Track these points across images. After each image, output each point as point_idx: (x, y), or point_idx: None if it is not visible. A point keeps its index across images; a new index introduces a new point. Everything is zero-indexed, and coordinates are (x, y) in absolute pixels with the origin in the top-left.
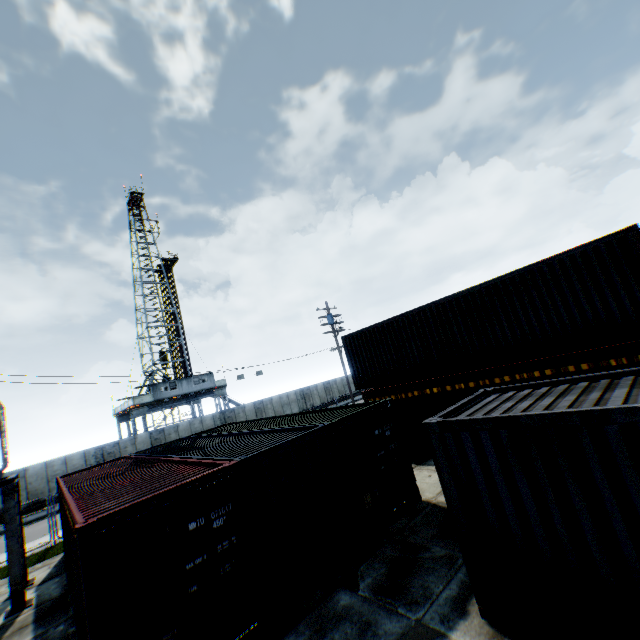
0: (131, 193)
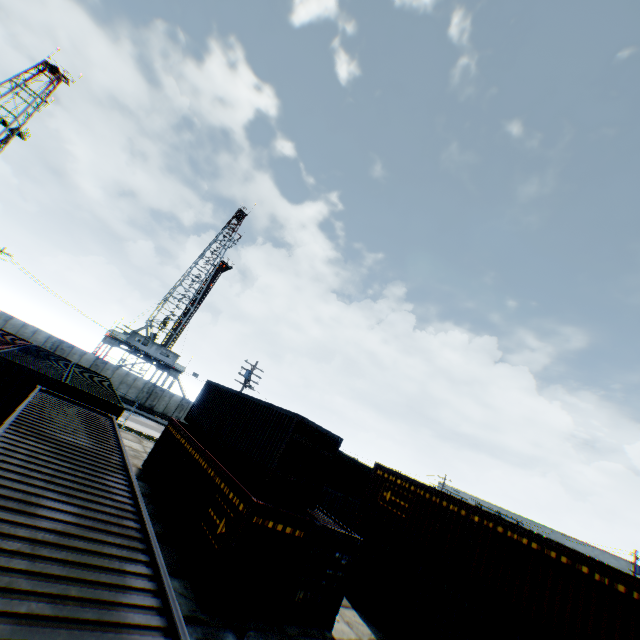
0: (240, 210)
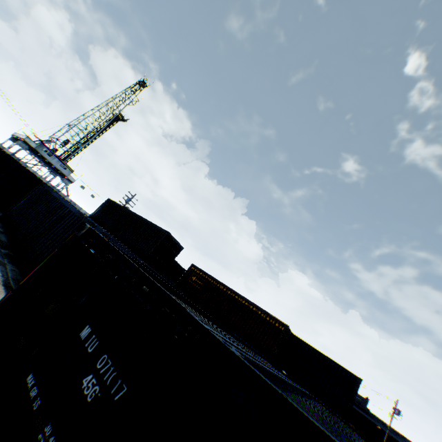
0: (143, 80)
